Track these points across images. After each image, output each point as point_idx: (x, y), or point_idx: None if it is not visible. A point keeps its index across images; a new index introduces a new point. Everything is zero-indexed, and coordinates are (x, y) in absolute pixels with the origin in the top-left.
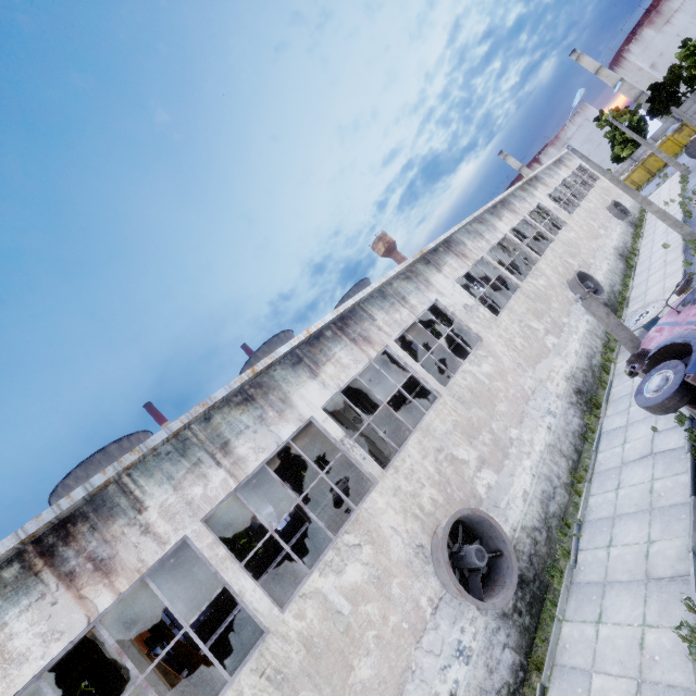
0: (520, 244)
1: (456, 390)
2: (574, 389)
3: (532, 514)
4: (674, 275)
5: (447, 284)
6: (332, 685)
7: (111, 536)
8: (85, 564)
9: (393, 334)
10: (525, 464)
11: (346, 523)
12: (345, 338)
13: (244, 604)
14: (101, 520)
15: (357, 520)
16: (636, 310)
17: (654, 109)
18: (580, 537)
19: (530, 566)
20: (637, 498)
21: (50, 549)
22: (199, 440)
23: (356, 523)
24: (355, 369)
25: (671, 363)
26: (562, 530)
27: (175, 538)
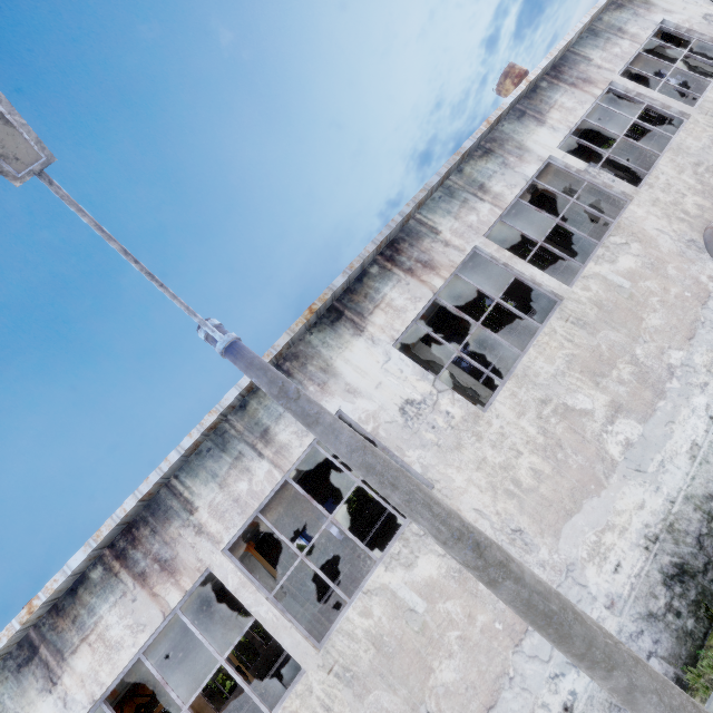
0: None
1: (708, 108)
2: None
3: None
4: None
5: None
6: (627, 328)
7: (425, 249)
8: (416, 265)
9: (615, 69)
10: None
11: (607, 233)
12: (562, 85)
13: (535, 286)
14: (414, 241)
15: (619, 227)
16: None
17: None
18: None
19: None
20: None
21: (391, 258)
22: (460, 187)
23: (618, 229)
24: (581, 110)
25: None
26: None
27: (469, 248)
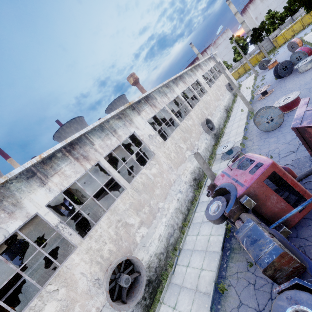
0: (184, 101)
1: (135, 185)
2: (193, 178)
3: (161, 246)
4: (241, 127)
5: (142, 122)
6: None
7: None
8: None
9: (104, 153)
10: (163, 221)
11: (51, 277)
12: (71, 157)
13: None
14: None
15: (58, 274)
16: (225, 140)
17: (252, 40)
18: (178, 257)
19: (155, 273)
20: (203, 243)
21: None
22: None
23: (57, 276)
24: (74, 177)
25: (222, 199)
26: (174, 250)
27: None
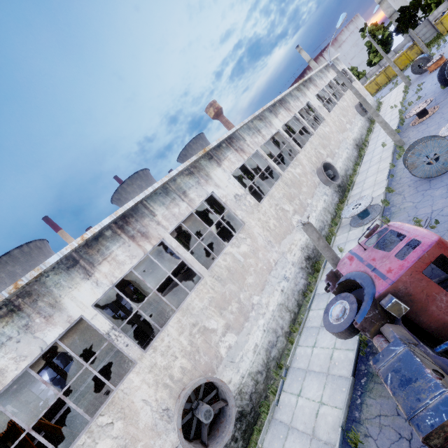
0: (288, 138)
1: (216, 271)
2: (305, 257)
3: (258, 362)
4: (383, 172)
5: (224, 177)
6: None
7: None
8: None
9: (169, 227)
10: (260, 323)
11: (104, 404)
12: (124, 236)
13: None
14: None
15: (112, 401)
16: (356, 194)
17: (399, 27)
18: (285, 380)
19: (249, 402)
20: (322, 360)
21: None
22: None
23: (111, 405)
24: (129, 264)
25: (350, 297)
26: (277, 368)
27: None
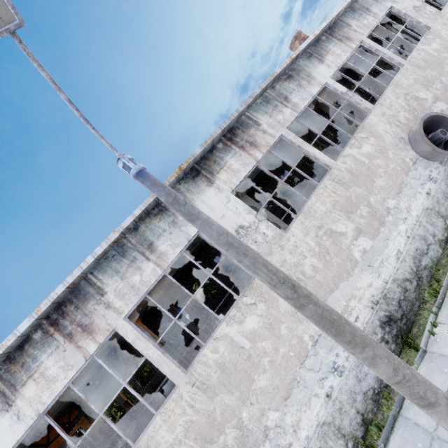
0: None
1: (413, 61)
2: None
3: None
4: None
5: None
6: (366, 186)
7: (251, 134)
8: (246, 144)
9: (364, 33)
10: None
11: (356, 131)
12: (334, 40)
13: (315, 160)
14: (244, 129)
15: (363, 127)
16: None
17: None
18: None
19: None
20: None
21: (230, 139)
22: (273, 97)
23: (363, 129)
24: (344, 56)
25: None
26: None
27: (278, 135)
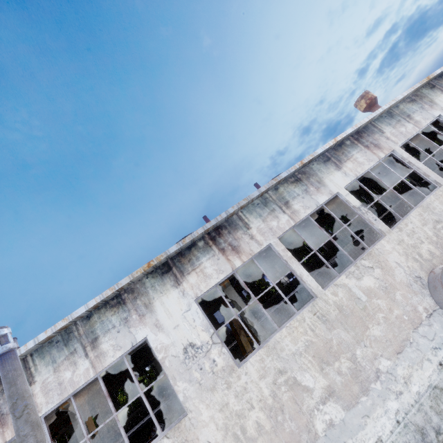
0: None
1: None
2: None
3: None
4: None
5: None
6: (355, 332)
7: (237, 237)
8: (228, 247)
9: (398, 142)
10: None
11: (362, 255)
12: (360, 145)
13: (301, 281)
14: (232, 230)
15: (370, 254)
16: None
17: None
18: None
19: None
20: None
21: (214, 238)
22: (273, 199)
23: (369, 255)
24: (367, 165)
25: None
26: None
27: (265, 244)
